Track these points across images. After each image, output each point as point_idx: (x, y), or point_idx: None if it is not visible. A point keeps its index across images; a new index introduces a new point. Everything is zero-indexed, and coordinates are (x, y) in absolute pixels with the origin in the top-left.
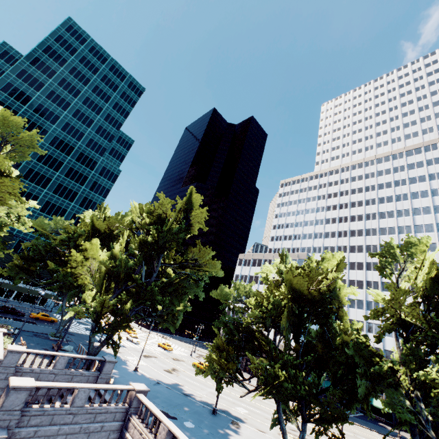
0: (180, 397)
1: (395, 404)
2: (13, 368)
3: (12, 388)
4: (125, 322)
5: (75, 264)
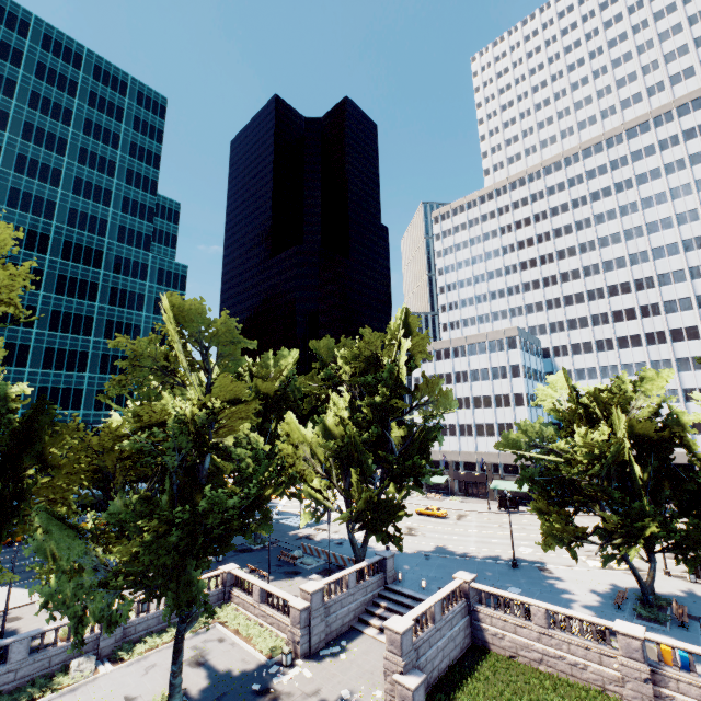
0: (466, 563)
1: None
2: (322, 608)
3: (402, 634)
4: (396, 511)
5: (291, 460)
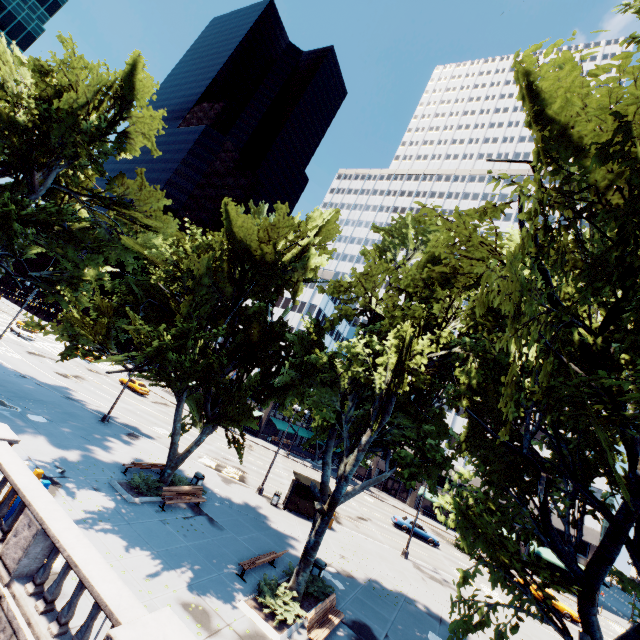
0: (53, 396)
1: (320, 402)
2: None
3: None
4: None
5: None
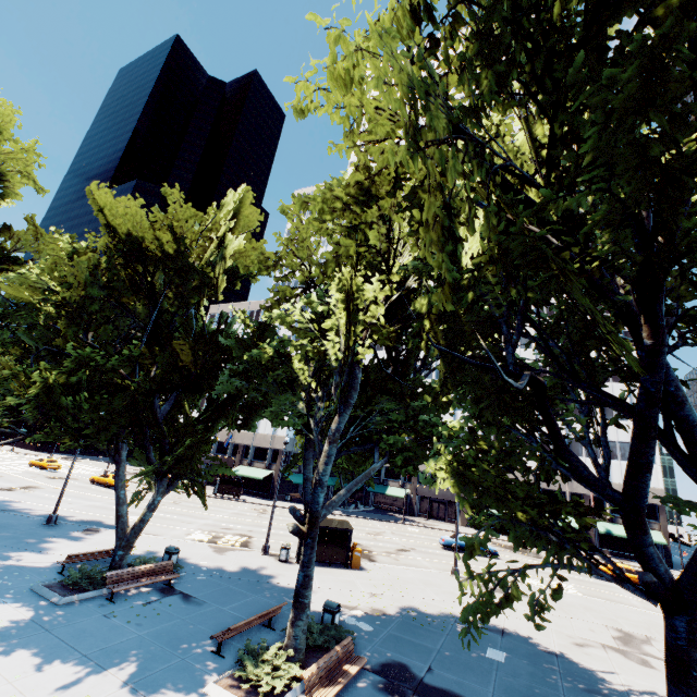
0: None
1: (281, 408)
2: None
3: None
4: None
5: None
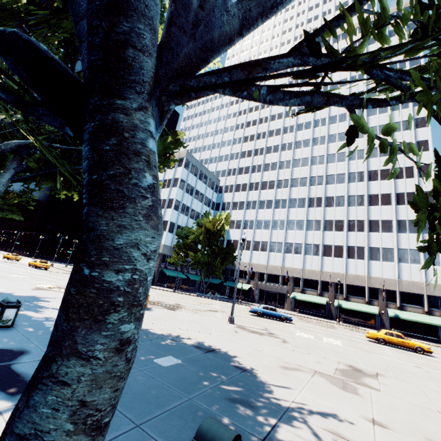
0: None
1: None
2: None
3: None
4: None
5: None
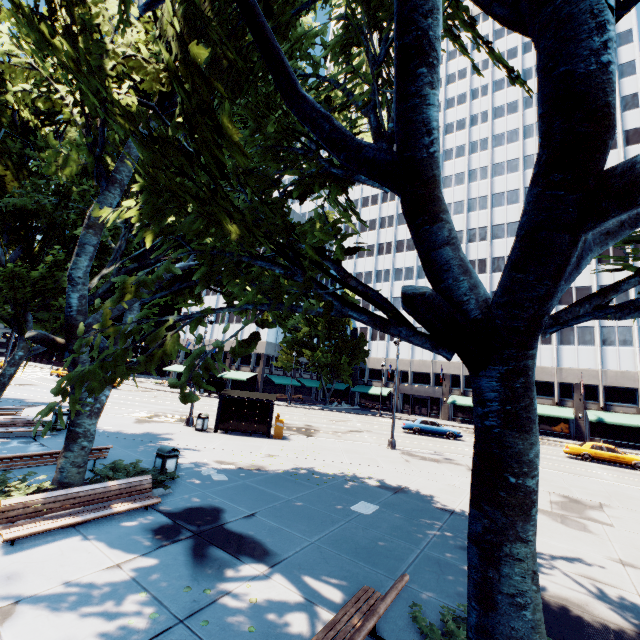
0: None
1: None
2: None
3: None
4: None
5: None
